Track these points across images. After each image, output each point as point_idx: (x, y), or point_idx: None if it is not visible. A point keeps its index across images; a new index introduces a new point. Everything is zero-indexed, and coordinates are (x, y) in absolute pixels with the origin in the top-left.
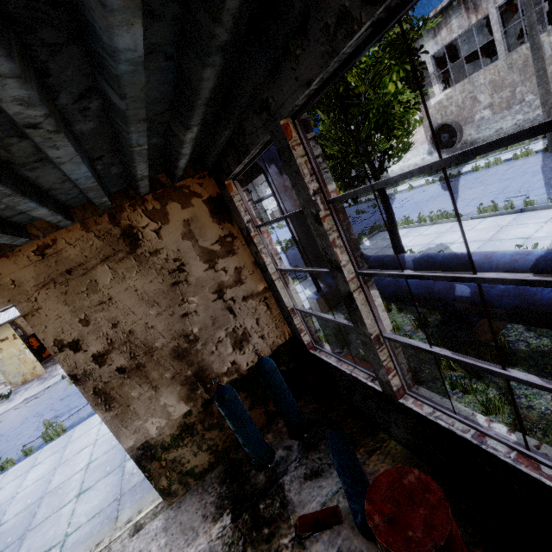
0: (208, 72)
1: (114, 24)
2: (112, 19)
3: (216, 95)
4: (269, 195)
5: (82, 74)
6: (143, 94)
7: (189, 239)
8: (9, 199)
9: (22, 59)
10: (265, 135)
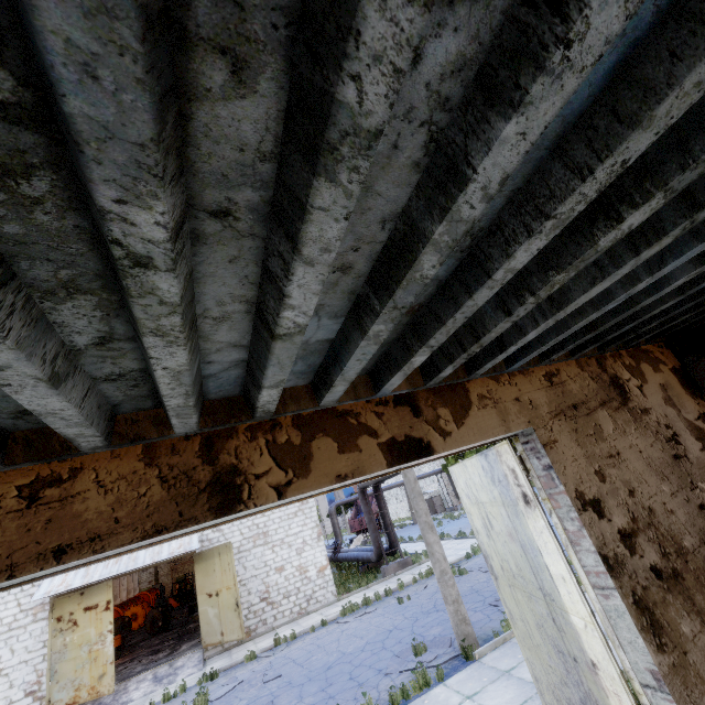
0: None
1: None
2: None
3: None
4: (431, 472)
5: None
6: None
7: (670, 406)
8: None
9: None
10: None
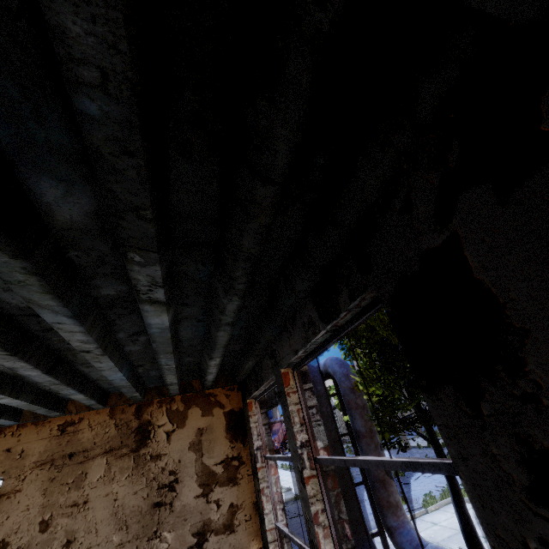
0: (221, 333)
1: (148, 315)
2: (147, 314)
3: (241, 338)
4: None
5: (137, 325)
6: (170, 341)
7: (195, 450)
8: (56, 386)
9: (96, 321)
10: (272, 375)
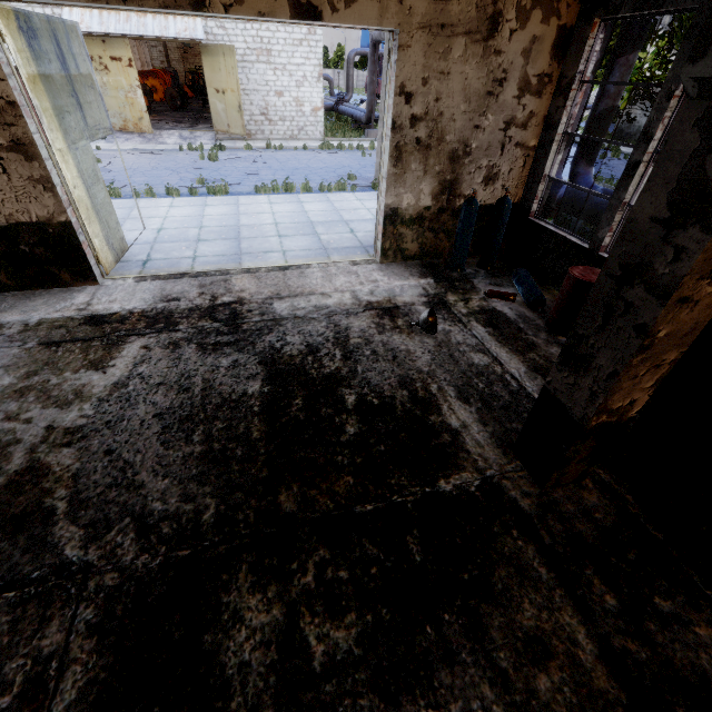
0: None
1: None
2: None
3: None
4: None
5: None
6: None
7: (524, 57)
8: None
9: None
10: (693, 4)
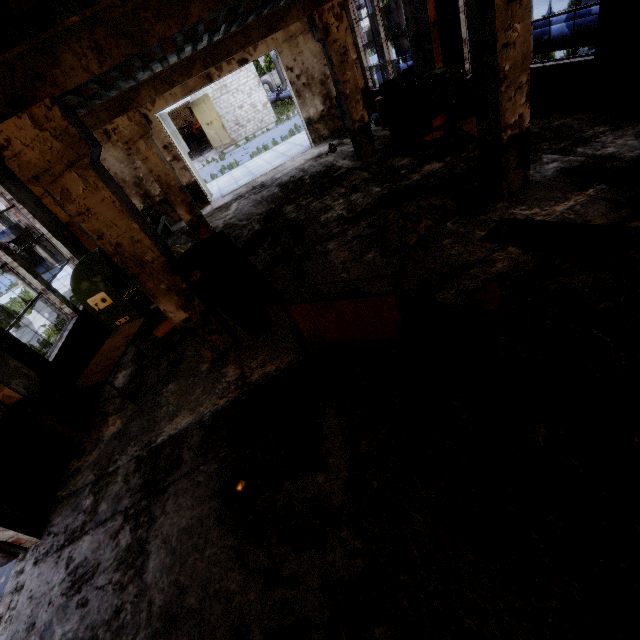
0: None
1: None
2: None
3: None
4: (362, 5)
5: None
6: None
7: None
8: None
9: None
10: None
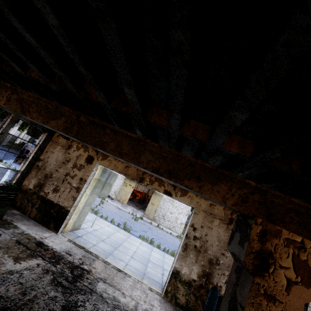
0: None
1: None
2: None
3: None
4: None
5: None
6: None
7: None
8: None
9: None
10: None
